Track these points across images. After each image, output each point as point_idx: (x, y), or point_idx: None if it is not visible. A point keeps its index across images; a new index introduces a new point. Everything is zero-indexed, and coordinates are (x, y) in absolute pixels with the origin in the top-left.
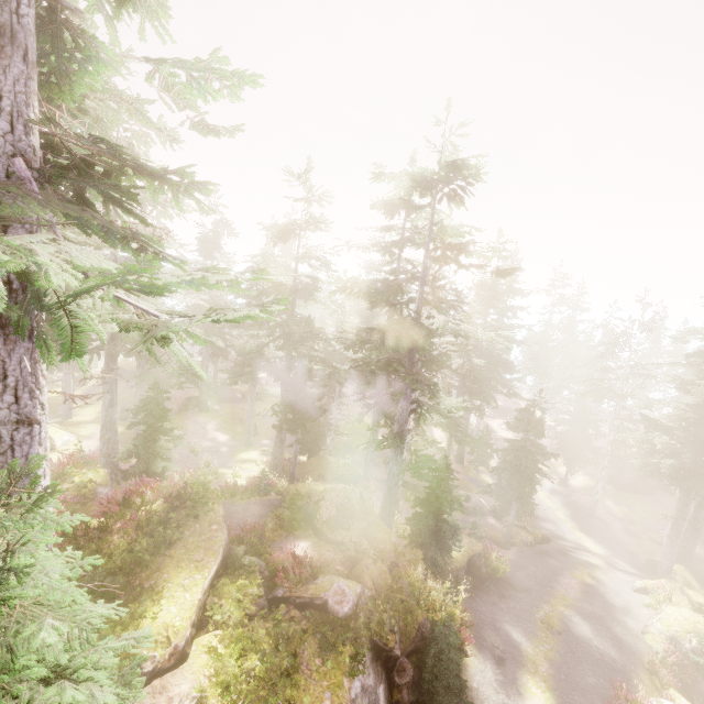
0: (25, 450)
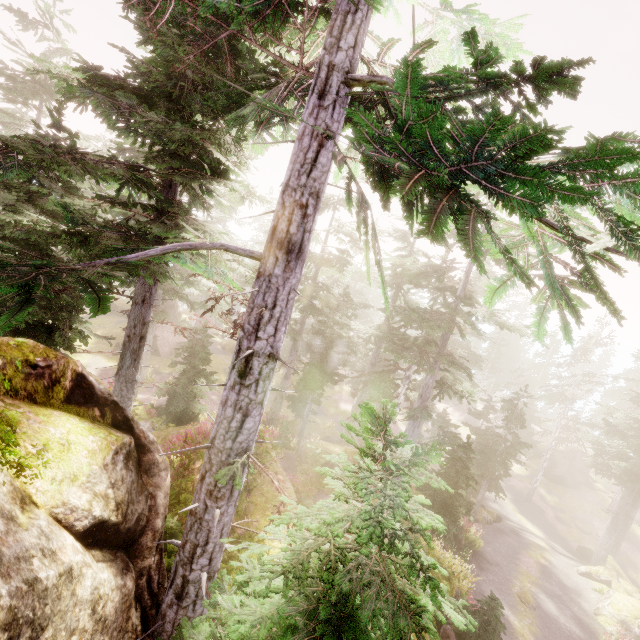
0: (265, 386)
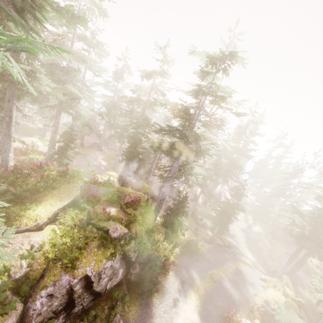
0: None
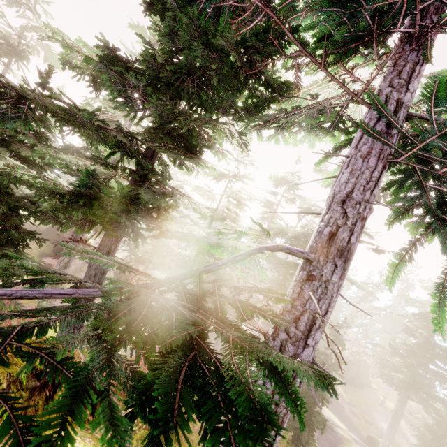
0: None
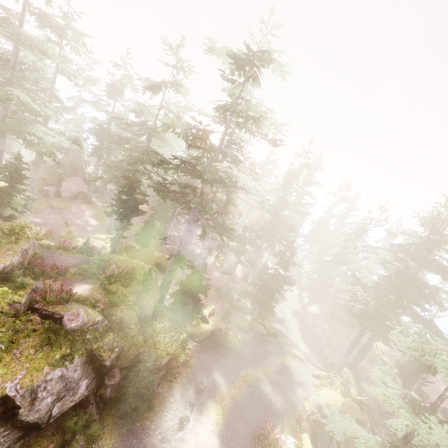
0: None
